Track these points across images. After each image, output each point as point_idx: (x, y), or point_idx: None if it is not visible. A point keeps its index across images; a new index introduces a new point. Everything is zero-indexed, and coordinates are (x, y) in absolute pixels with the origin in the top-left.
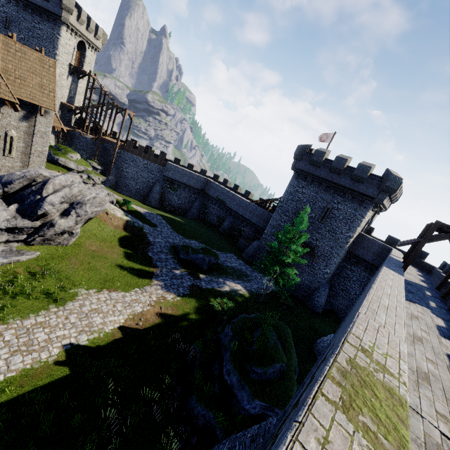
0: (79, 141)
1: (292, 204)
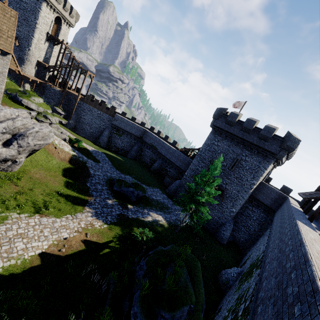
0: (49, 92)
1: (208, 153)
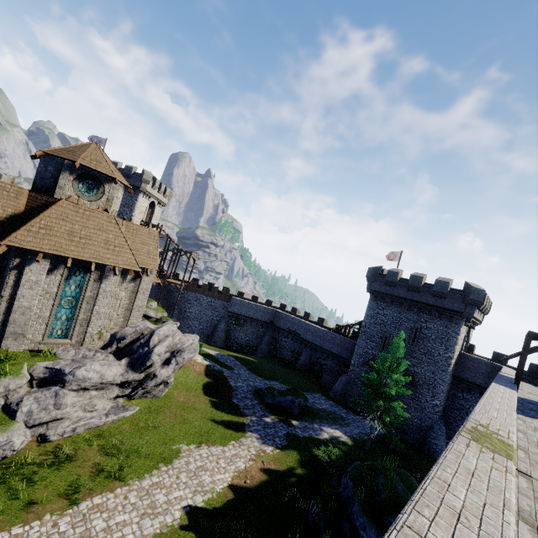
0: None
1: (375, 327)
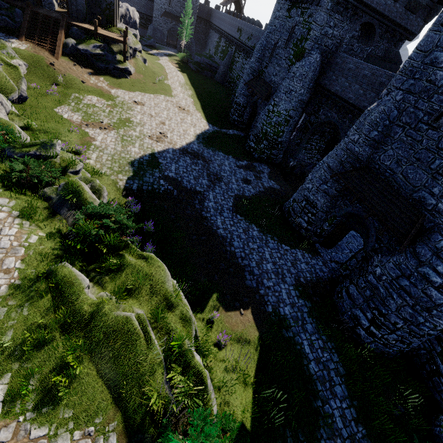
0: None
1: None
